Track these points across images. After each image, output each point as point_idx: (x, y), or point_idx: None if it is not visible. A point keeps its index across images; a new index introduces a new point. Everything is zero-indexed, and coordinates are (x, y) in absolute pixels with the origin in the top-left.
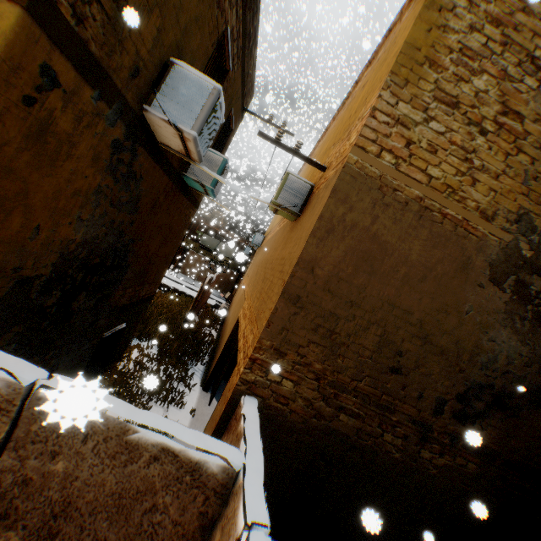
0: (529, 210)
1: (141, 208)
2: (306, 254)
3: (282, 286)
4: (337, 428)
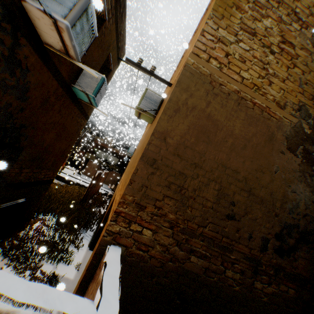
0: (305, 103)
1: (32, 99)
2: (159, 126)
3: (142, 153)
4: (189, 268)
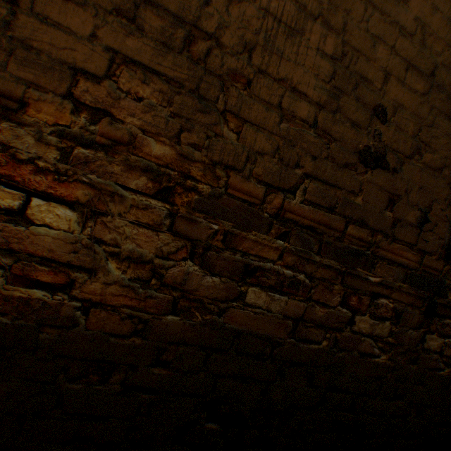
0: None
1: None
2: None
3: None
4: (243, 328)
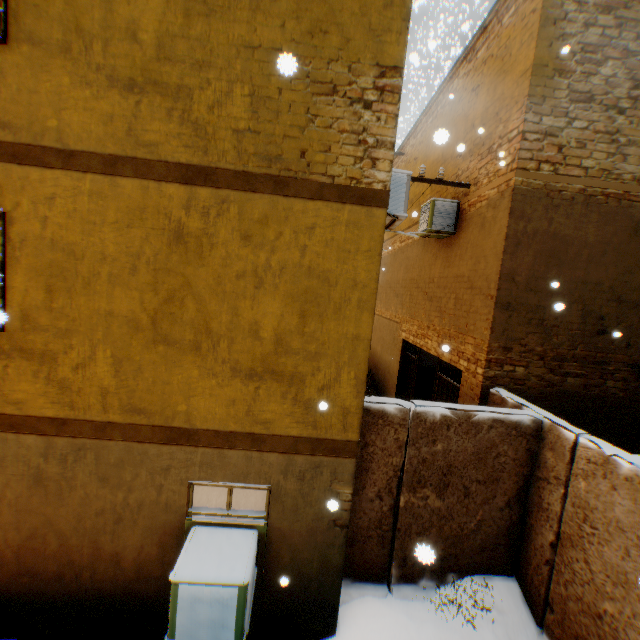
0: None
1: None
2: (504, 269)
3: (491, 300)
4: (566, 389)
